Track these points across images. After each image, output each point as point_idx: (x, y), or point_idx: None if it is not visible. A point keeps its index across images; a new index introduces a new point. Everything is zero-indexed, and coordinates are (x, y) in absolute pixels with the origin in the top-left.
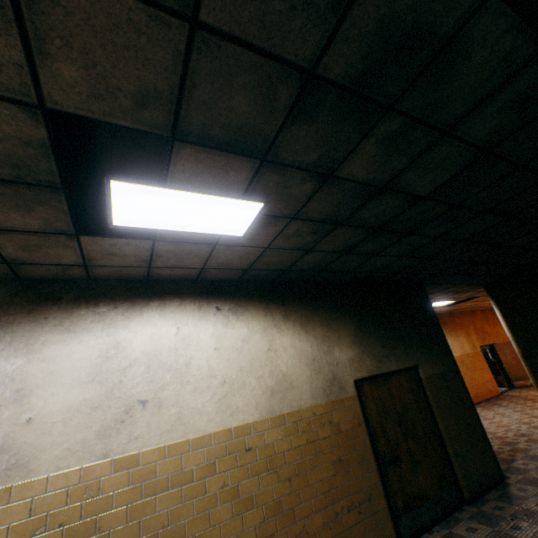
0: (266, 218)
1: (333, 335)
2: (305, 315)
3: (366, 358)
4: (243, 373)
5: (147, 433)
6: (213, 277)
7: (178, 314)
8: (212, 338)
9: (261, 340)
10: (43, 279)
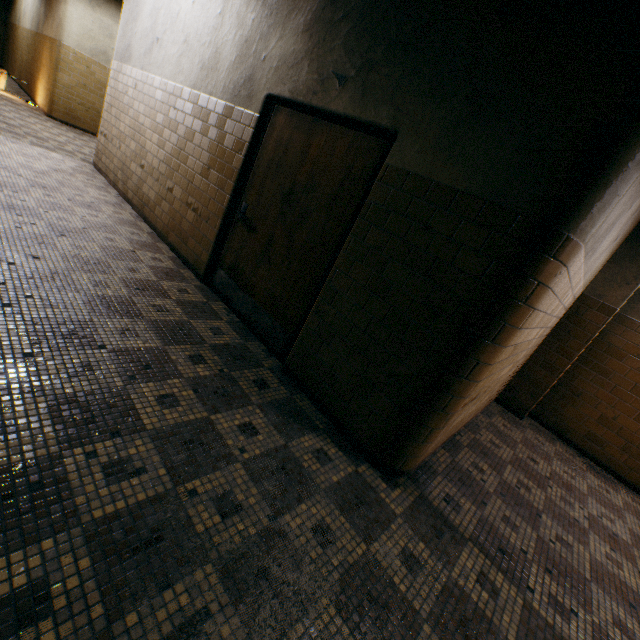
0: None
1: (285, 7)
2: None
3: (304, 66)
4: (196, 37)
5: (153, 64)
6: None
7: None
8: None
9: None
10: None
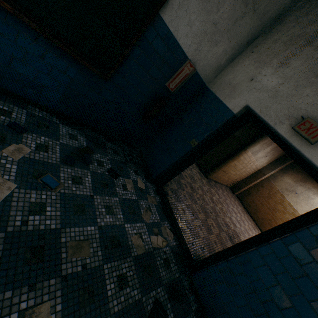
0: None
1: None
2: None
3: None
4: None
5: None
6: None
7: None
8: None
9: None
10: None
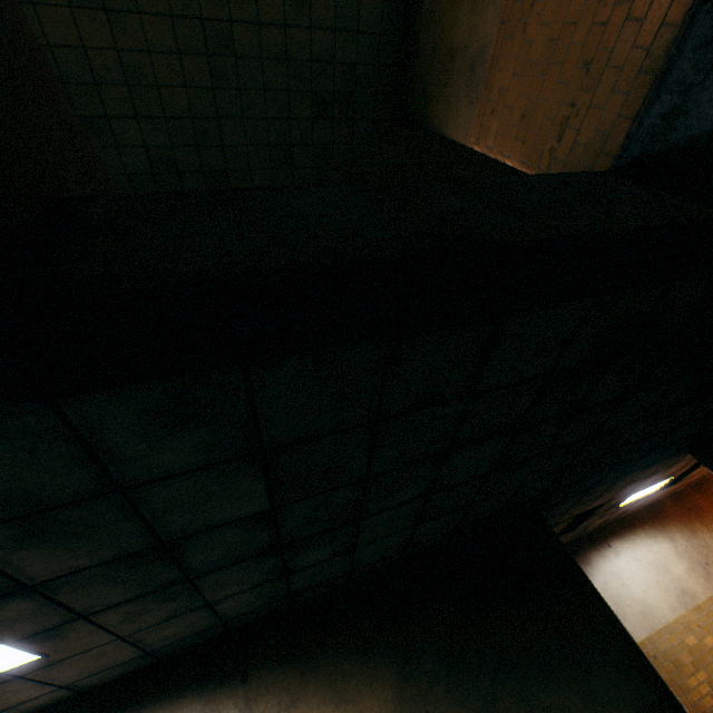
0: (34, 637)
1: None
2: (288, 688)
3: None
4: None
5: None
6: (108, 678)
7: None
8: None
9: None
10: None
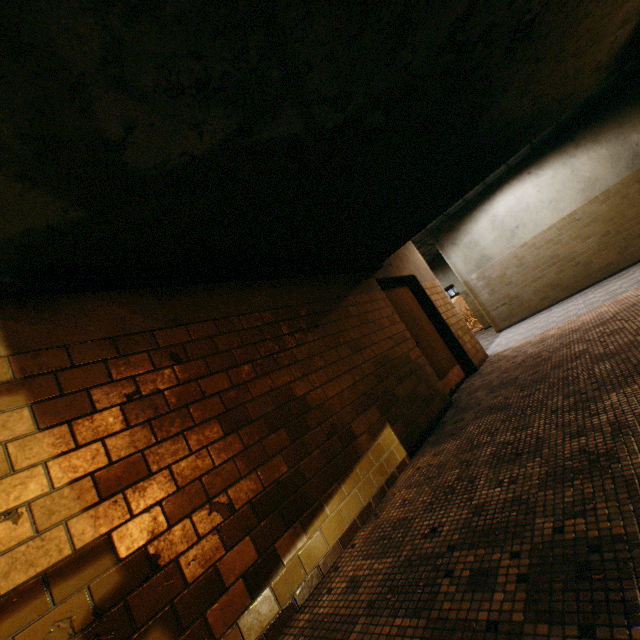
0: None
1: (626, 129)
2: (593, 134)
3: None
4: (559, 193)
5: (524, 235)
6: (516, 163)
7: (510, 190)
8: (532, 189)
9: (563, 171)
10: (454, 213)
